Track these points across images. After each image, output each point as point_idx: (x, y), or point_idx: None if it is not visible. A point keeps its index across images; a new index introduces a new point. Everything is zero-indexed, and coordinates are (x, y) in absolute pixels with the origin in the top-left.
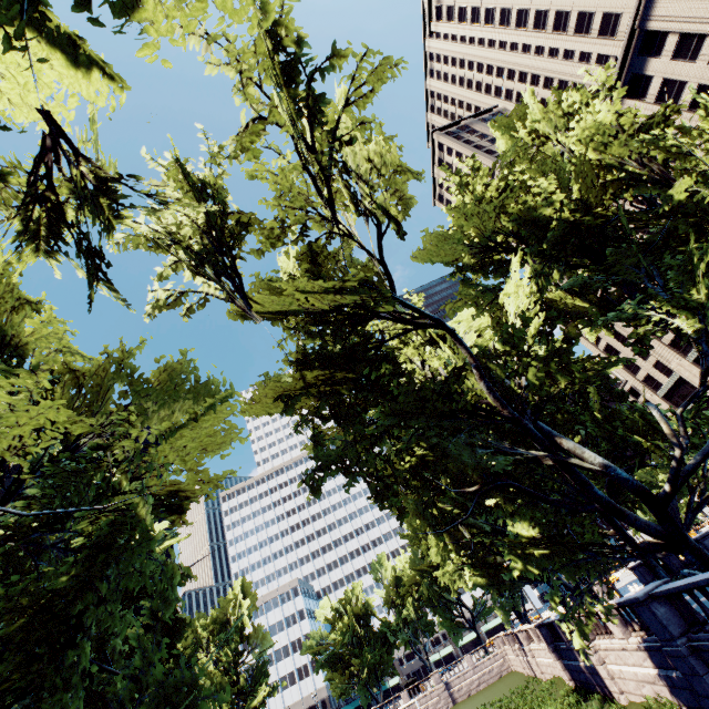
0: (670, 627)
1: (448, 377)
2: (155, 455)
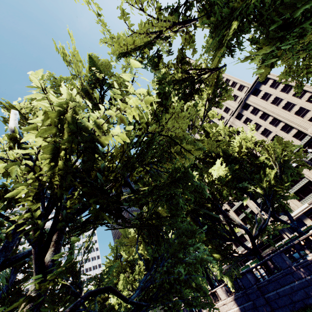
0: (252, 281)
1: (210, 182)
2: (186, 155)
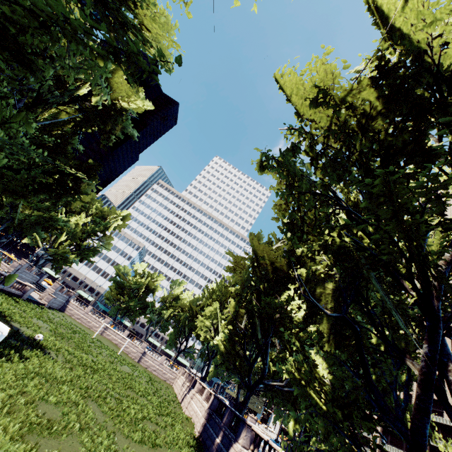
0: None
1: None
2: None
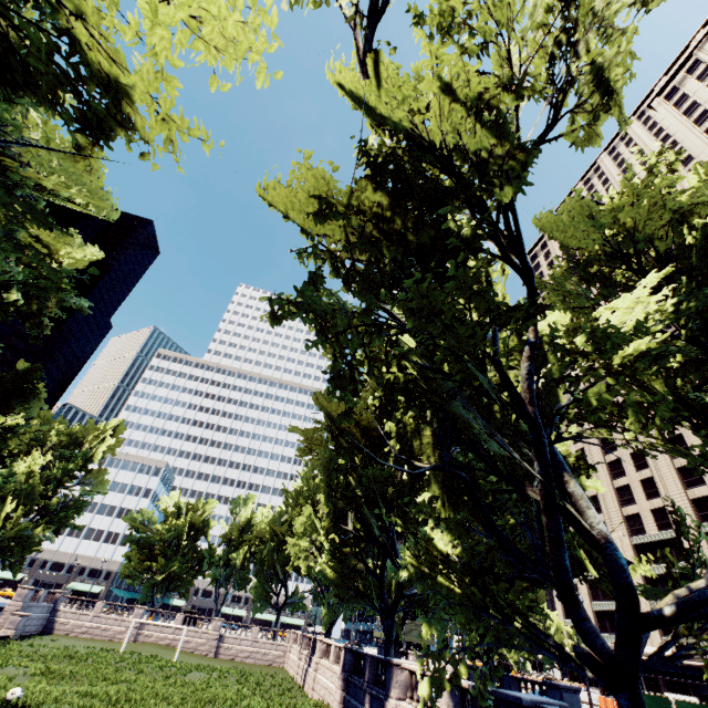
0: None
1: (519, 308)
2: None
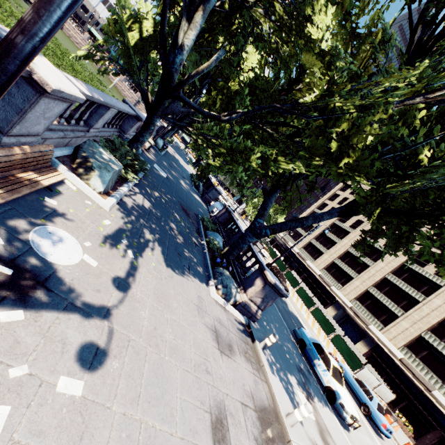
0: None
1: None
2: None
